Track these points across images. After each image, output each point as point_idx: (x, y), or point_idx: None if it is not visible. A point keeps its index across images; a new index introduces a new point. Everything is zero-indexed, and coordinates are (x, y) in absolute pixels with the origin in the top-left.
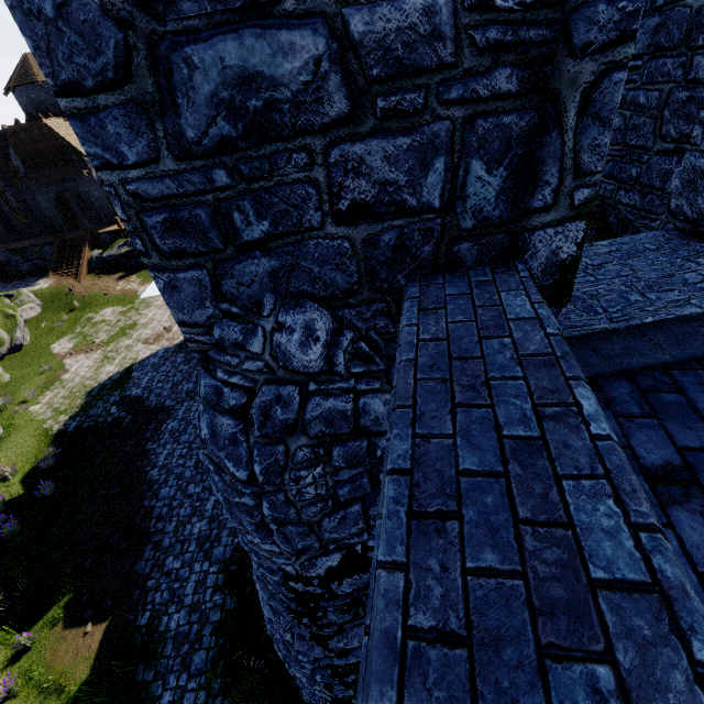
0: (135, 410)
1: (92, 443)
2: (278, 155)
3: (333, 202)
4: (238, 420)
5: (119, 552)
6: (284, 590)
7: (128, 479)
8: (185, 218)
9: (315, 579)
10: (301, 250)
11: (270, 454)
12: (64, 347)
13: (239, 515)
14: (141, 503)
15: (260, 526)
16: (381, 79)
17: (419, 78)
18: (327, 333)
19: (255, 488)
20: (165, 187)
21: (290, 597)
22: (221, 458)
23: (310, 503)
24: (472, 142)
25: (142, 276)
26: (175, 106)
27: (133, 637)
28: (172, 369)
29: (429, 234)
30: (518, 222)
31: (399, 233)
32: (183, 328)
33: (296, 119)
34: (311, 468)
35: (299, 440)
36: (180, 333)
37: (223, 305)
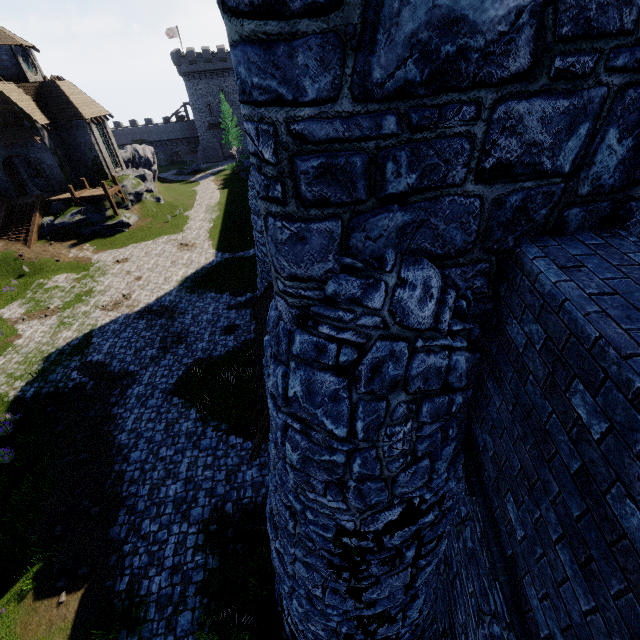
0: (98, 376)
1: (53, 409)
2: (450, 106)
3: (481, 160)
4: (340, 377)
5: (90, 518)
6: (331, 546)
7: (94, 444)
8: (340, 164)
9: (370, 533)
10: (436, 206)
11: (373, 411)
12: (15, 312)
13: (314, 473)
14: (111, 467)
15: (330, 483)
16: (566, 38)
17: (598, 42)
18: (438, 291)
19: (351, 445)
20: (332, 130)
21: (334, 553)
22: (317, 415)
23: (394, 458)
24: (616, 111)
25: (95, 244)
26: (372, 42)
27: (112, 603)
28: (134, 335)
29: (549, 198)
30: (624, 192)
31: (525, 195)
32: (291, 282)
33: (479, 70)
34: (403, 424)
35: (399, 396)
36: (140, 301)
37: (347, 259)
